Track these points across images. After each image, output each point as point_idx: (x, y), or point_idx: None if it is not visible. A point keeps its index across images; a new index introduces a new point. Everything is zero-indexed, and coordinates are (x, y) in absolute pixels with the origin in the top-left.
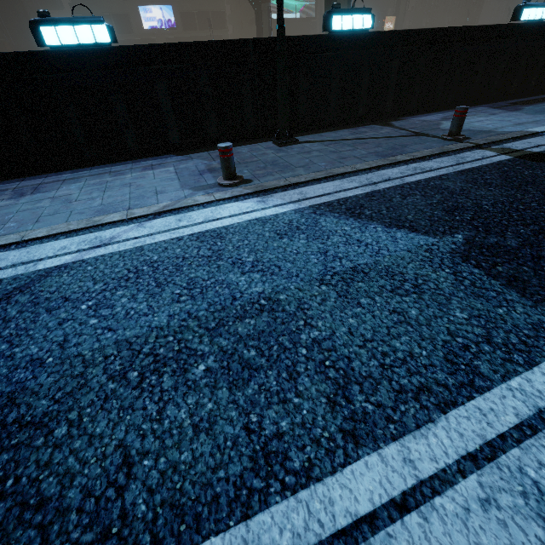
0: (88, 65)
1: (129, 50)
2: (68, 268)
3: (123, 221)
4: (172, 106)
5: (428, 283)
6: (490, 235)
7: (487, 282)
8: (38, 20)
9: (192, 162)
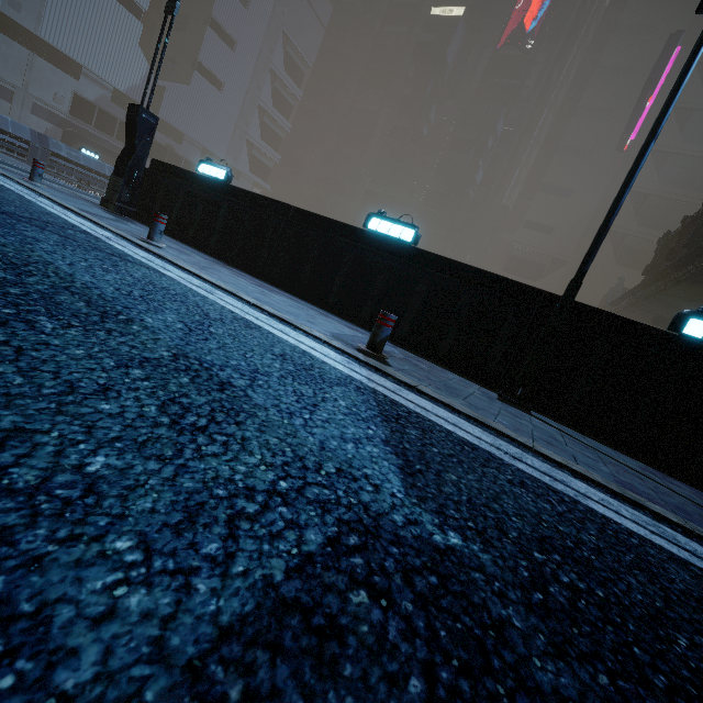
0: (383, 249)
1: (419, 252)
2: (162, 274)
3: (248, 303)
4: (420, 304)
5: (215, 445)
6: (529, 611)
7: (268, 546)
8: (376, 213)
9: (388, 346)
